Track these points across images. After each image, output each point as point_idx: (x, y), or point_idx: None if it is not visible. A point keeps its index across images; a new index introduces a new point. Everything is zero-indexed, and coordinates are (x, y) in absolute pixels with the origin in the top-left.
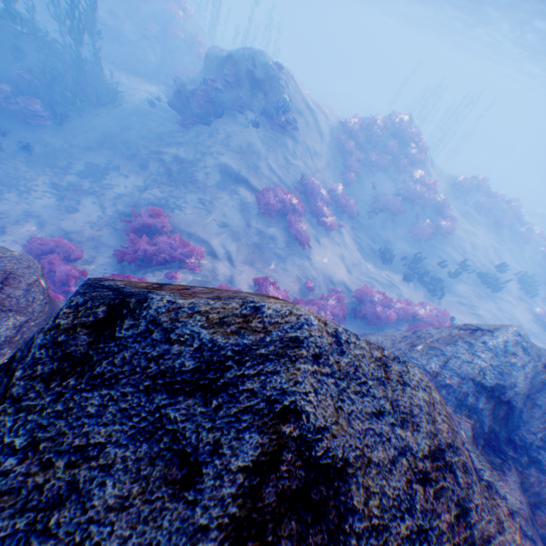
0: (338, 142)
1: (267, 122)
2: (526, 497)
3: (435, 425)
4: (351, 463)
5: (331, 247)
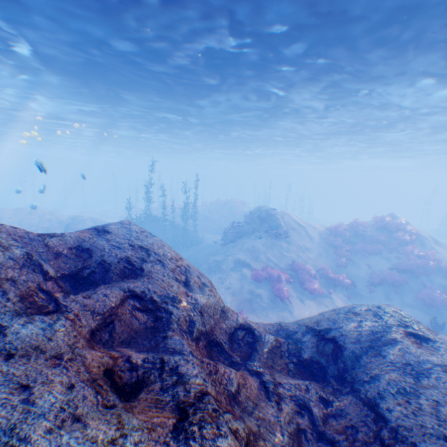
0: (325, 239)
1: (267, 235)
2: (329, 411)
3: (152, 246)
4: (112, 232)
5: (317, 306)
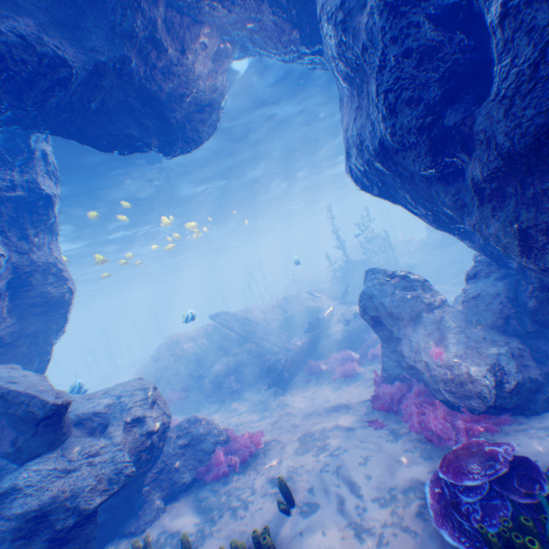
0: None
1: None
2: None
3: None
4: None
5: None
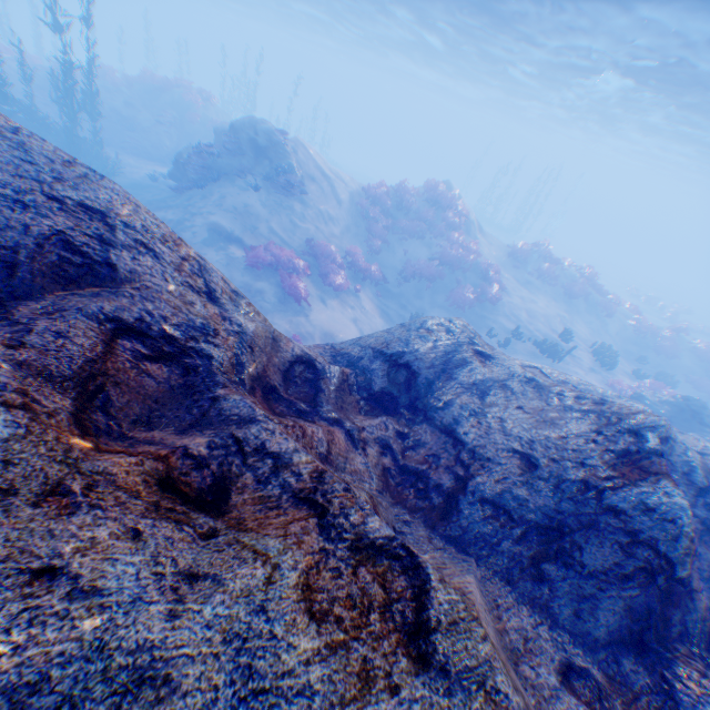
0: (359, 207)
1: (270, 185)
2: (405, 442)
3: (113, 208)
4: None
5: (342, 309)
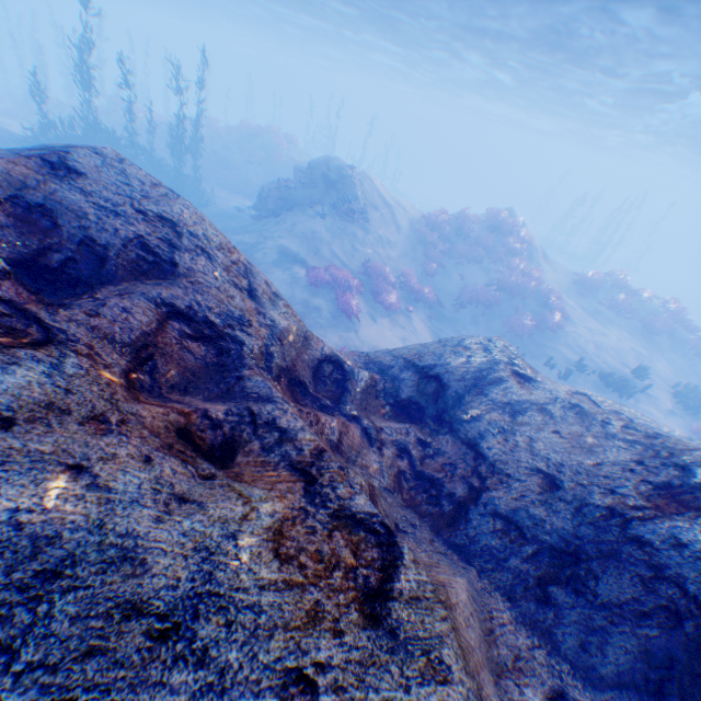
0: (418, 233)
1: (335, 213)
2: (425, 451)
3: (183, 220)
4: (88, 177)
5: (392, 328)
